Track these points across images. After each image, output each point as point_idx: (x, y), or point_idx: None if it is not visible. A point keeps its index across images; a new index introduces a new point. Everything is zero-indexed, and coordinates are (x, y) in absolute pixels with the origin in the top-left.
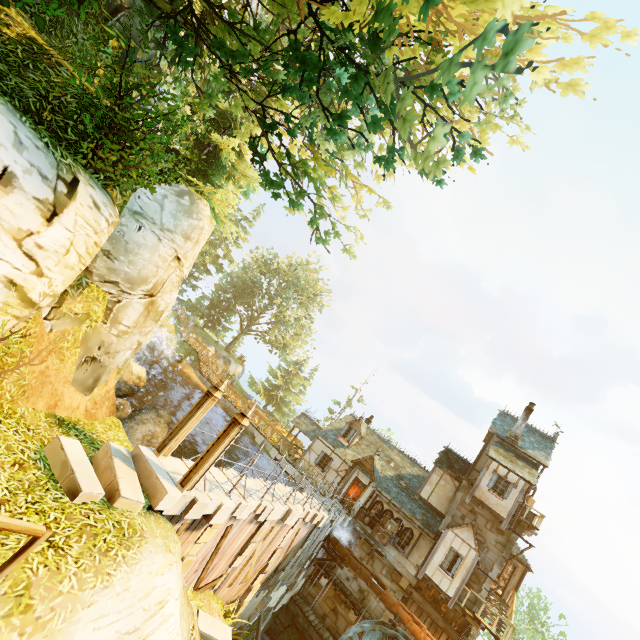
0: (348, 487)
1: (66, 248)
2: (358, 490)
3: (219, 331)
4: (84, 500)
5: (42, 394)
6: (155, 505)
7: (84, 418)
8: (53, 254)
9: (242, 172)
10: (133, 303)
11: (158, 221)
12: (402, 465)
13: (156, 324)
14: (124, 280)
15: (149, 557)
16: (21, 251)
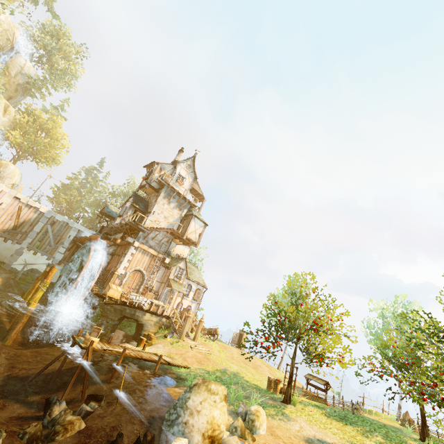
0: None
1: None
2: None
3: None
4: None
5: None
6: None
7: None
8: None
9: None
10: None
11: None
12: None
13: None
14: None
15: None
16: None
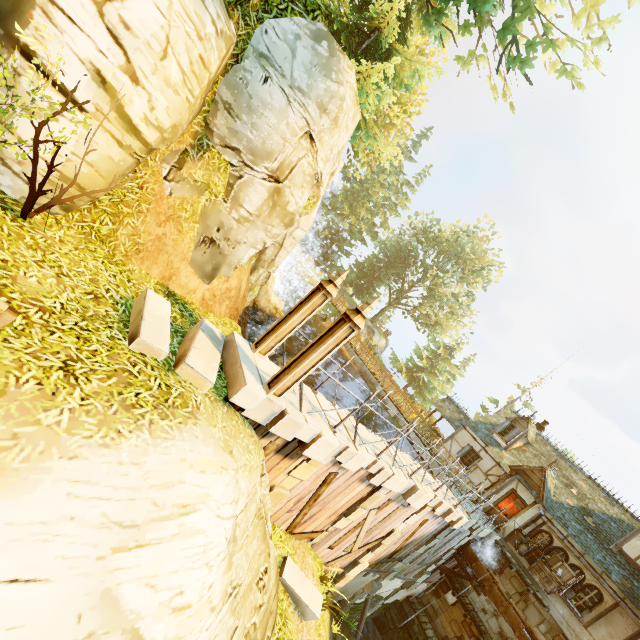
0: (499, 498)
1: (162, 46)
2: (514, 506)
3: (366, 299)
4: (143, 351)
5: (157, 261)
6: (231, 396)
7: (199, 305)
8: (145, 48)
9: (404, 58)
10: (255, 183)
11: (288, 74)
12: (591, 497)
13: (291, 242)
14: (246, 149)
15: (190, 441)
16: (104, 25)
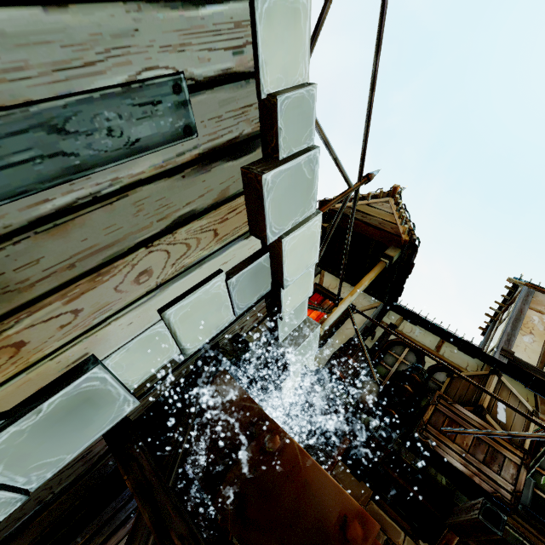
0: None
1: None
2: (322, 315)
3: None
4: None
5: None
6: None
7: None
8: None
9: None
10: None
11: None
12: None
13: None
14: None
15: None
16: None
